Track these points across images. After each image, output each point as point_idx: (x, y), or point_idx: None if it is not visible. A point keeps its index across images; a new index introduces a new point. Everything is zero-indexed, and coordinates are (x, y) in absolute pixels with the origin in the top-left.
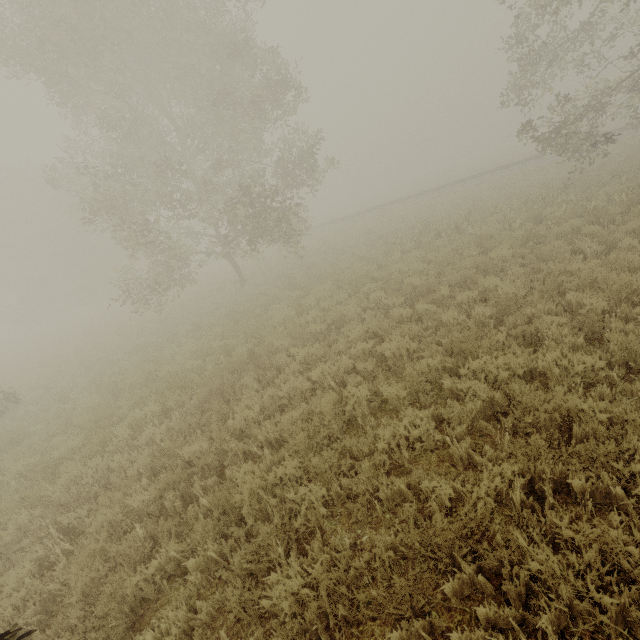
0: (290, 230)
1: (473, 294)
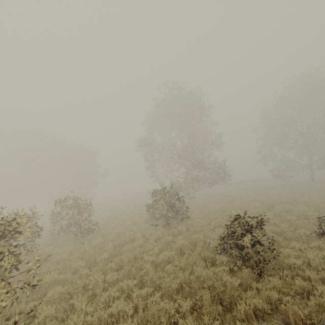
0: (229, 179)
1: (317, 194)
